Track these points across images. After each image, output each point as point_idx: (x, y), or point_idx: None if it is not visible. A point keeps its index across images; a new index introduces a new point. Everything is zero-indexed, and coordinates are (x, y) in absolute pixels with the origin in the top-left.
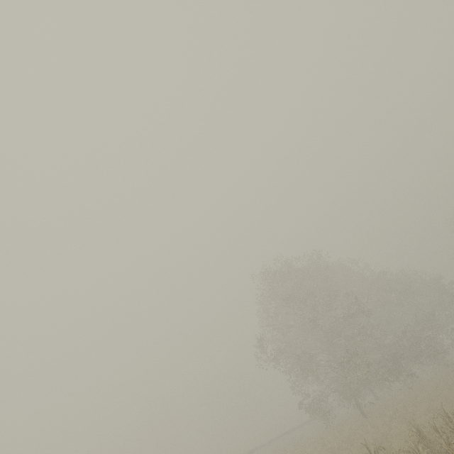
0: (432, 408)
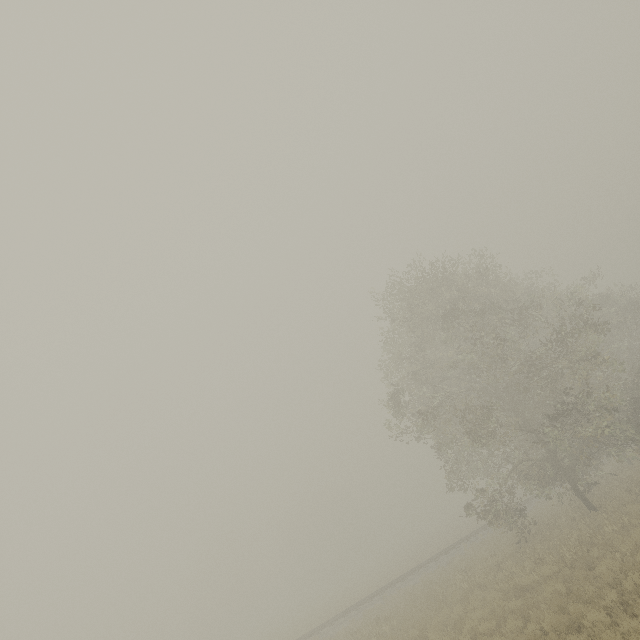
0: None
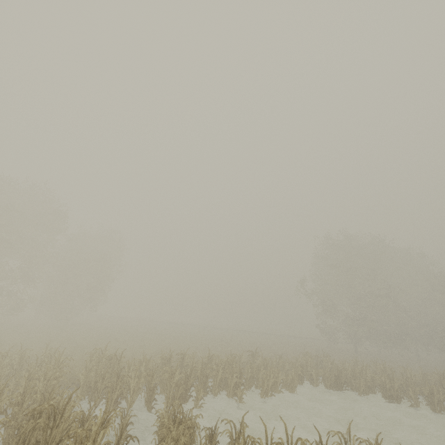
0: (397, 368)
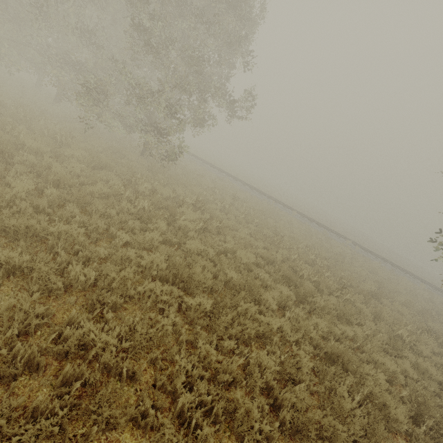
0: None
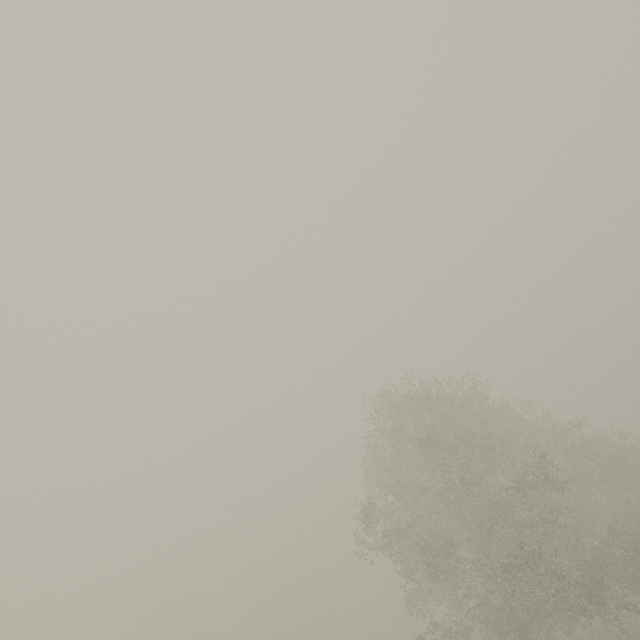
0: None
